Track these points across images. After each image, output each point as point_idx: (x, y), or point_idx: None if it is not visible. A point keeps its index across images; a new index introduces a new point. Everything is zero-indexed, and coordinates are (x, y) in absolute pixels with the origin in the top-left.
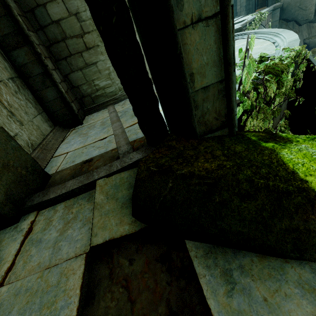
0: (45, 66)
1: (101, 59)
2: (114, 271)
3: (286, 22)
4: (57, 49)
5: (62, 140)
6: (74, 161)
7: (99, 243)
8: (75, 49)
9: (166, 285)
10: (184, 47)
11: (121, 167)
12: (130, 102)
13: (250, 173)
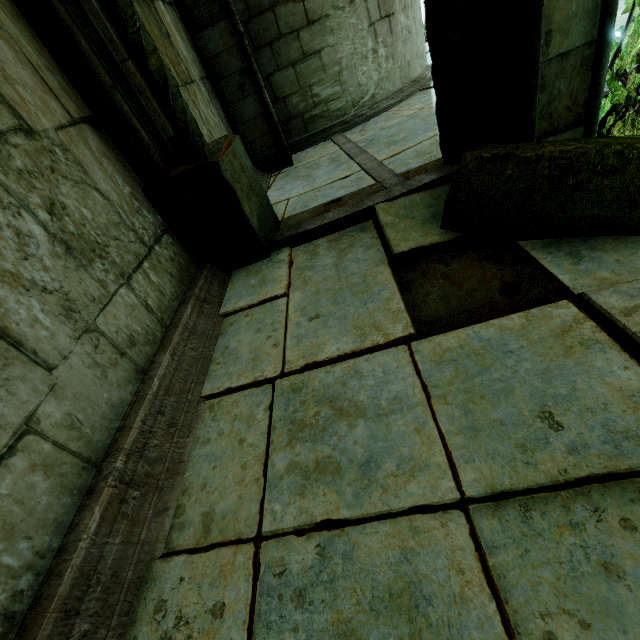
0: (247, 57)
1: (330, 42)
2: (427, 273)
3: None
4: (259, 26)
5: (268, 187)
6: (308, 205)
7: (405, 251)
8: (288, 25)
9: (497, 271)
10: None
11: (407, 190)
12: (437, 87)
13: (620, 147)
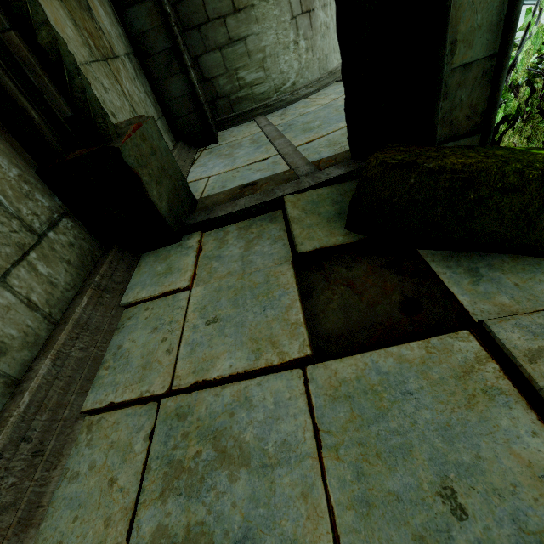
0: (174, 37)
1: (254, 30)
2: (330, 276)
3: None
4: (188, 8)
5: (192, 163)
6: (225, 186)
7: (309, 251)
8: (216, 11)
9: (397, 282)
10: None
11: (316, 183)
12: (346, 86)
13: (520, 166)
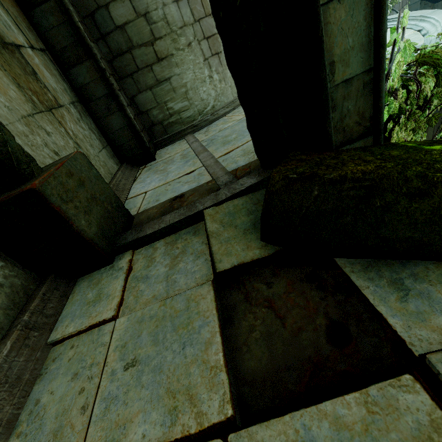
0: (110, 85)
1: (176, 72)
2: (250, 295)
3: (432, 3)
4: (121, 63)
5: (134, 180)
6: (159, 199)
7: (227, 268)
8: (143, 62)
9: (319, 300)
10: (326, 28)
11: (232, 194)
12: (244, 110)
13: (421, 169)
